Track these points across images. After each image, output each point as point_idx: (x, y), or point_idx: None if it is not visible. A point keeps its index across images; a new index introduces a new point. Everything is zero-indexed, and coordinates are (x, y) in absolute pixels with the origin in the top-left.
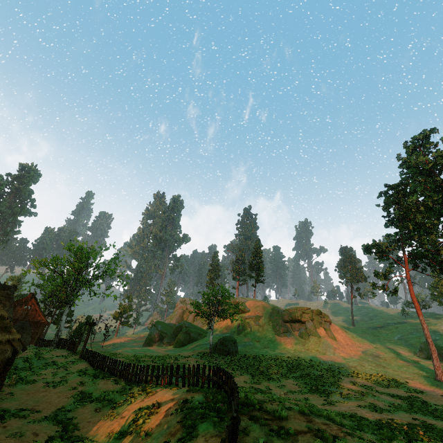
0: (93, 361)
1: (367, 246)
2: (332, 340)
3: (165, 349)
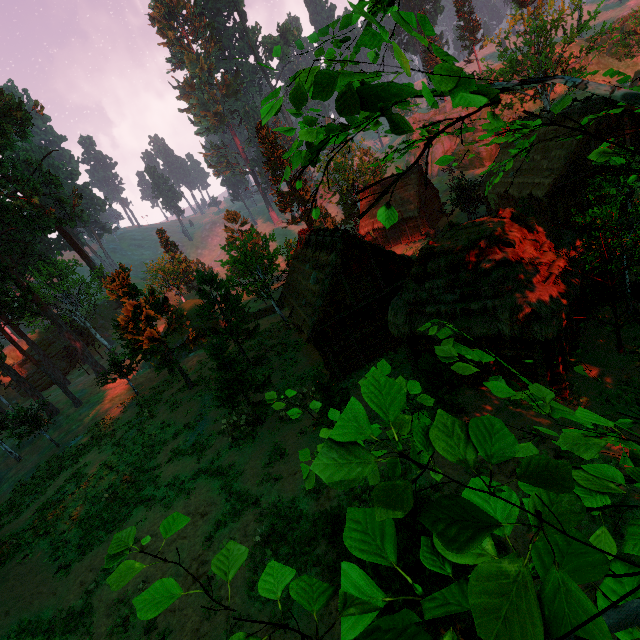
0: None
1: None
2: None
3: None
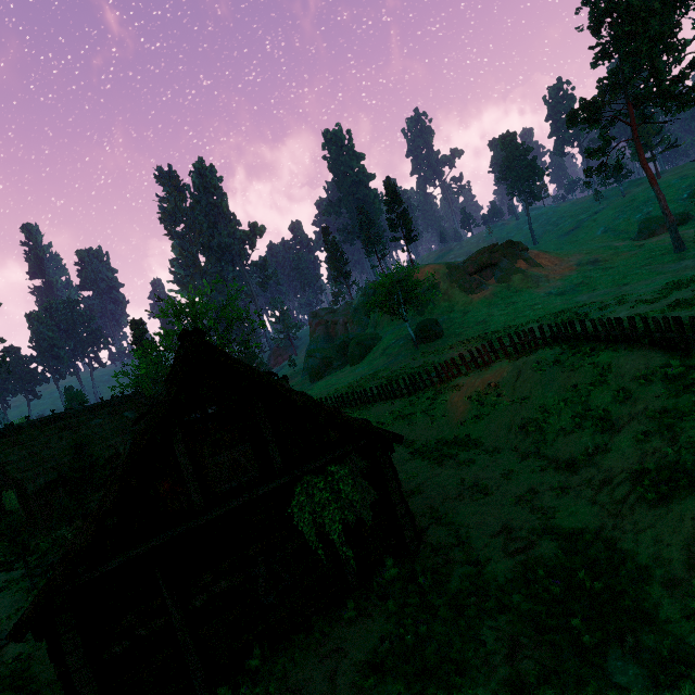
0: None
1: (574, 113)
2: (538, 269)
3: (345, 373)
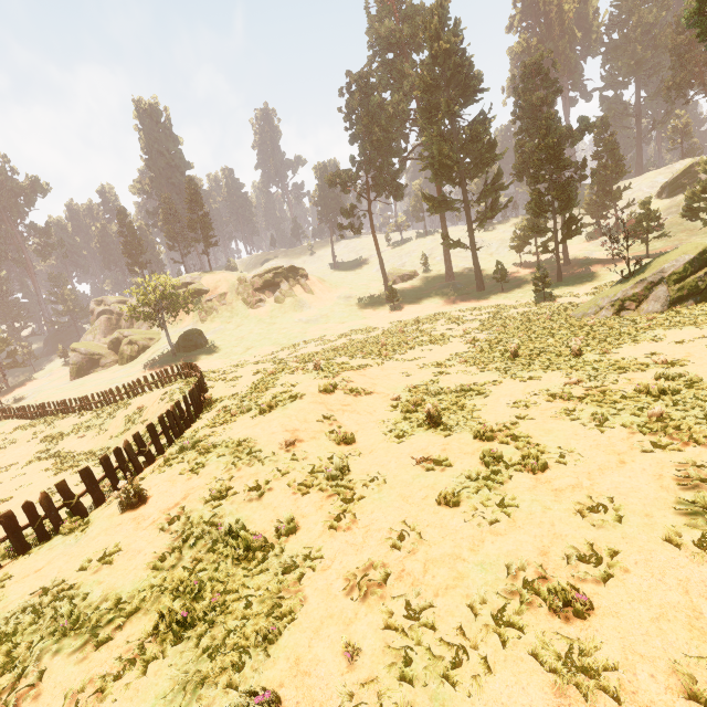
0: (26, 415)
1: (330, 177)
2: (309, 295)
3: (110, 372)
